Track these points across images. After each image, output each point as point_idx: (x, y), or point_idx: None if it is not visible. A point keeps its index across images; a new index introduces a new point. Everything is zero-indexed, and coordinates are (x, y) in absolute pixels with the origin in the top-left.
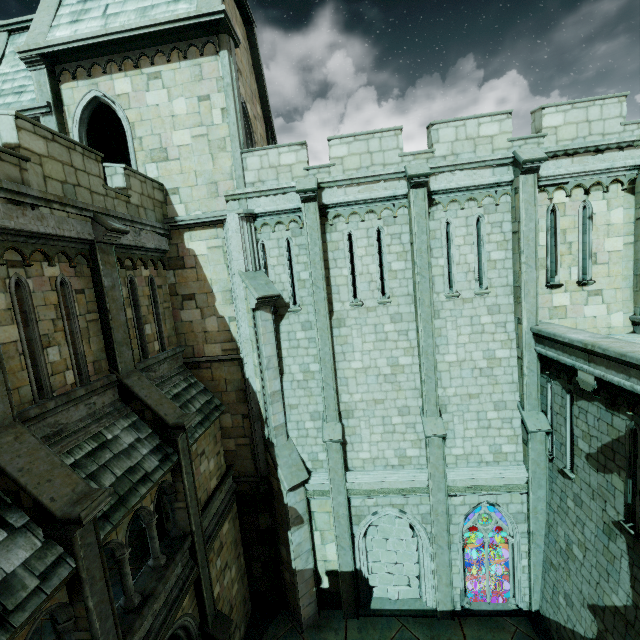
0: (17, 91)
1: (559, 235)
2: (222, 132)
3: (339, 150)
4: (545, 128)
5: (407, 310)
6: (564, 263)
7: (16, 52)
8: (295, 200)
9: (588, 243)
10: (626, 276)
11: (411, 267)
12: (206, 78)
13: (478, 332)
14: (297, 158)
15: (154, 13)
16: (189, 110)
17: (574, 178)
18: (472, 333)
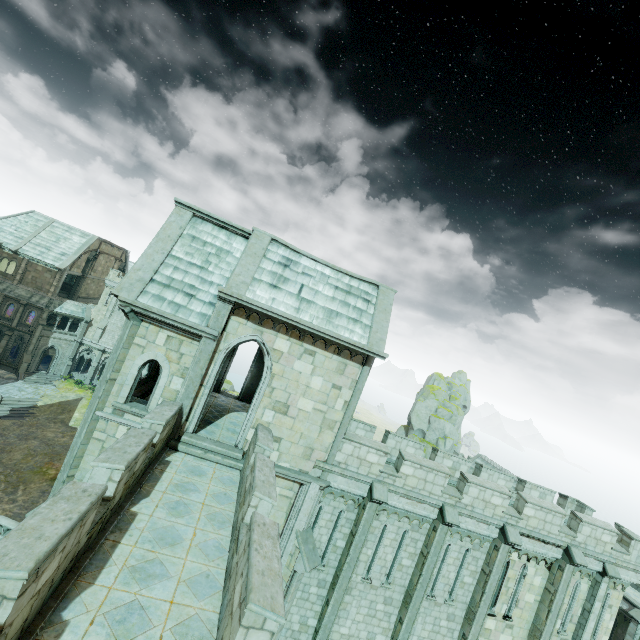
0: (188, 291)
1: (505, 580)
2: (337, 416)
3: (408, 469)
4: (524, 514)
5: (398, 597)
6: (501, 599)
7: (218, 290)
8: (363, 489)
9: (518, 592)
10: (528, 621)
11: (414, 566)
12: (346, 375)
13: (435, 631)
14: (379, 460)
15: (337, 323)
16: (322, 389)
17: (526, 549)
18: (432, 631)
